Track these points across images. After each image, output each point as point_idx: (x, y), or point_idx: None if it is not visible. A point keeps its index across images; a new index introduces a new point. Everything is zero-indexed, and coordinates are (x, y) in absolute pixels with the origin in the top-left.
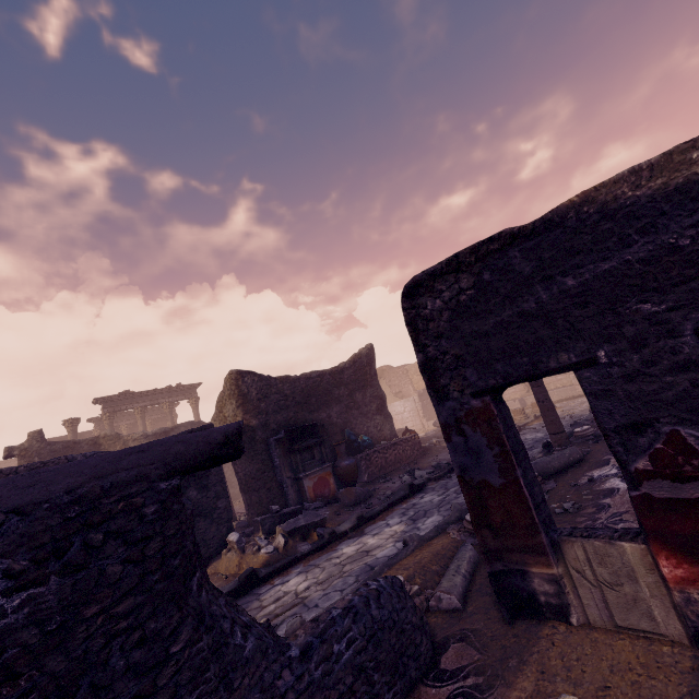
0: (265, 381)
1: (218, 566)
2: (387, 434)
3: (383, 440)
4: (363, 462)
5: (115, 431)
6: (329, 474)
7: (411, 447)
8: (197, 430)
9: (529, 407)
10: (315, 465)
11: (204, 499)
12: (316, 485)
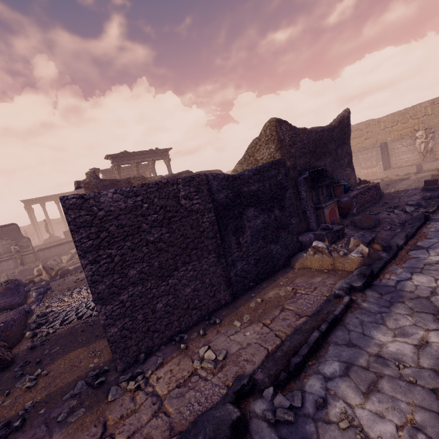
0: (293, 131)
1: (306, 263)
2: (352, 182)
3: (350, 186)
4: (354, 199)
5: (141, 175)
6: (335, 206)
7: (376, 191)
8: (275, 163)
9: (427, 171)
10: (325, 199)
11: (283, 217)
12: (330, 213)
